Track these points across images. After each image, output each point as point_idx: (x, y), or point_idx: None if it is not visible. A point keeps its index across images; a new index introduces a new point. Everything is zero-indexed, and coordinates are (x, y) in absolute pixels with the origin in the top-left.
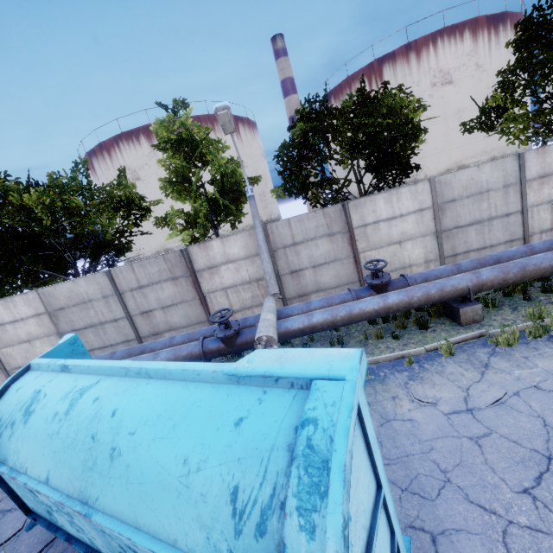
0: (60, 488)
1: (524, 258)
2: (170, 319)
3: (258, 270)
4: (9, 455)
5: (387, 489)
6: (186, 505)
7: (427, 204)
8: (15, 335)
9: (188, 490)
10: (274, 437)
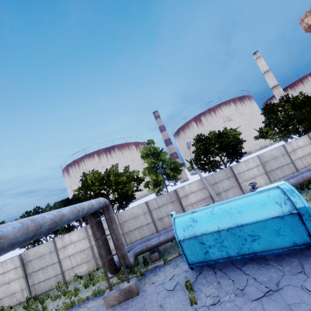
0: (225, 226)
1: (301, 175)
2: (171, 220)
3: (204, 194)
4: (196, 231)
5: None
6: (267, 209)
7: (259, 163)
8: None
9: (266, 207)
10: (277, 194)
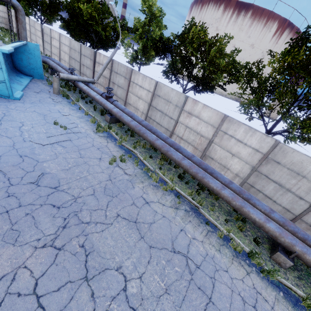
0: None
1: (126, 115)
2: (87, 72)
3: (107, 74)
4: None
5: (6, 73)
6: None
7: (151, 90)
8: (64, 49)
9: None
10: None
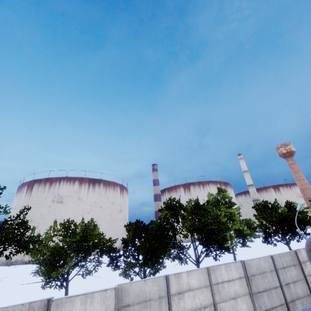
0: None
1: None
2: (297, 290)
3: None
4: None
5: None
6: None
7: None
8: (228, 292)
9: None
10: None
